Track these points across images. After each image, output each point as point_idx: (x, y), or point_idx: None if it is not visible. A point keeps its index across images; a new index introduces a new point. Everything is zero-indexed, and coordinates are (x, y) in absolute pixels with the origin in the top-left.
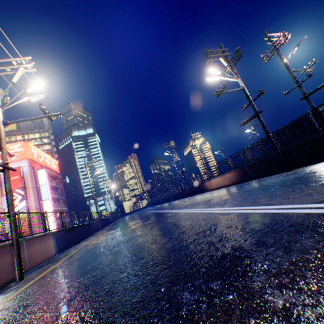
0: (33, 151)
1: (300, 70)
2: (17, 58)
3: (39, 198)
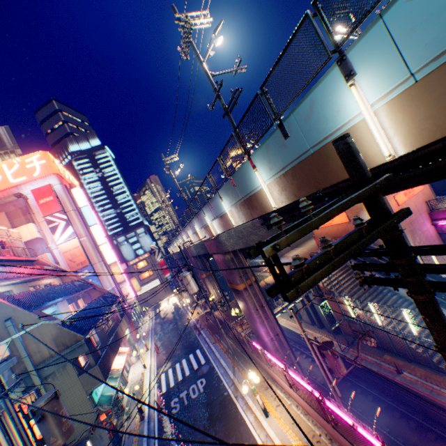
0: (57, 165)
1: None
2: (199, 13)
3: (86, 223)
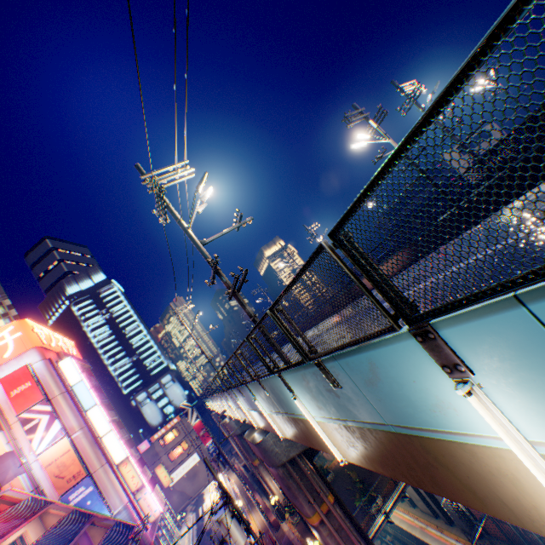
0: (39, 332)
1: None
2: (175, 166)
3: (80, 409)
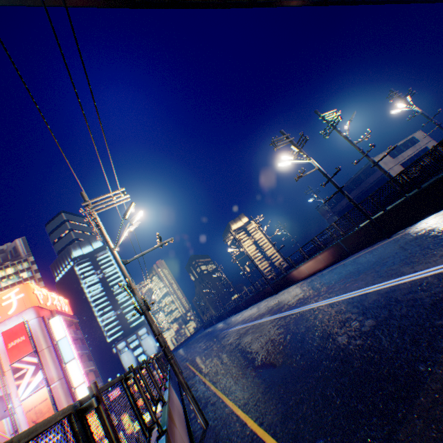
0: (38, 293)
1: (360, 141)
2: (112, 193)
3: (61, 361)
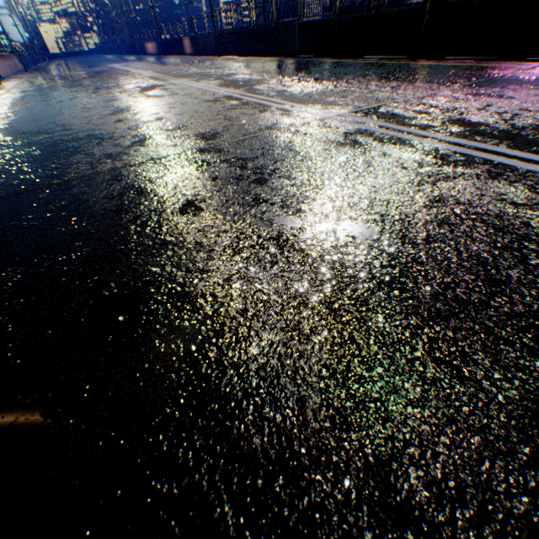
0: None
1: None
2: None
3: None
